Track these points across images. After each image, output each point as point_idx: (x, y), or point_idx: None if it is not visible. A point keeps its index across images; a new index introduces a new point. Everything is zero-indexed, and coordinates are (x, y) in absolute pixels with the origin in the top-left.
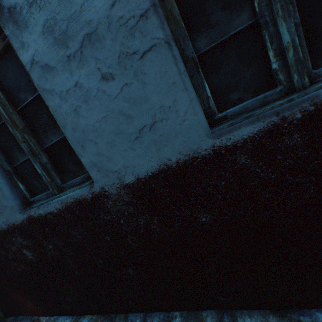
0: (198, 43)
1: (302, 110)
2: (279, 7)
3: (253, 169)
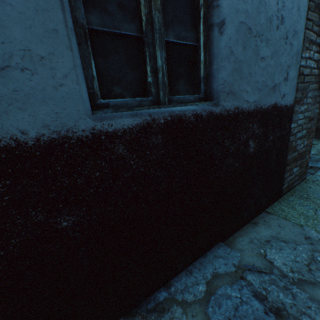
0: (91, 16)
1: (165, 118)
2: (158, 37)
3: (128, 161)
